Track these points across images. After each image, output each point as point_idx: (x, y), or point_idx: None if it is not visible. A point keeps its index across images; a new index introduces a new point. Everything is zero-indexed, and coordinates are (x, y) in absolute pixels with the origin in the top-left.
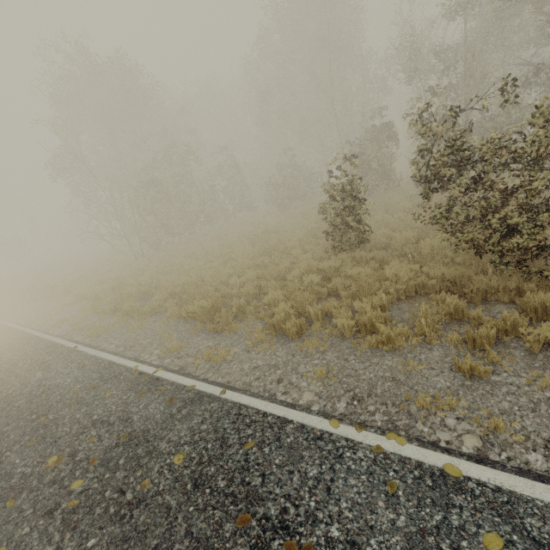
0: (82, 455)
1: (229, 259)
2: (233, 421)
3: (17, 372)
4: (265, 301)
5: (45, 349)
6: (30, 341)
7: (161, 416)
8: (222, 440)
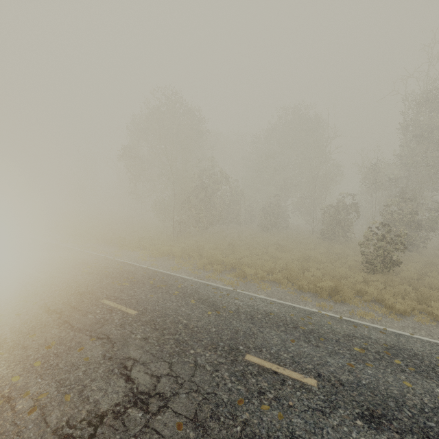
0: (372, 350)
1: (271, 256)
2: None
3: (212, 296)
4: (367, 290)
5: (205, 285)
6: (175, 277)
7: (390, 339)
8: None
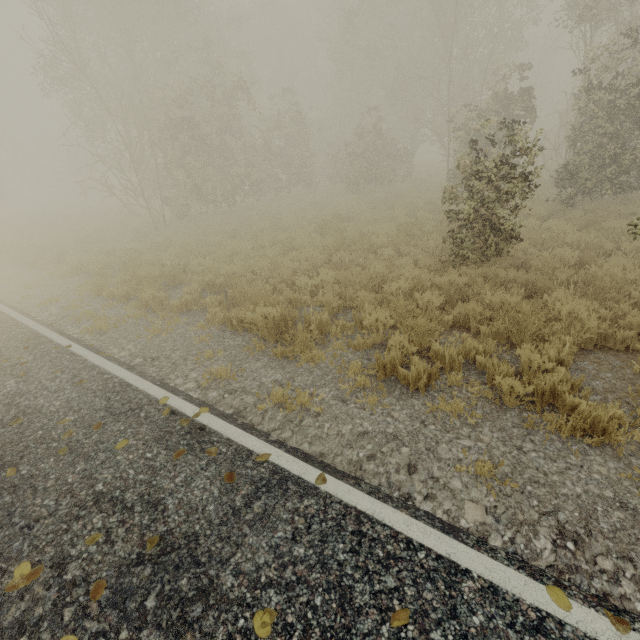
0: (75, 571)
1: (287, 247)
2: (352, 548)
3: None
4: (365, 323)
5: (22, 341)
6: (2, 324)
7: (215, 508)
8: (340, 591)
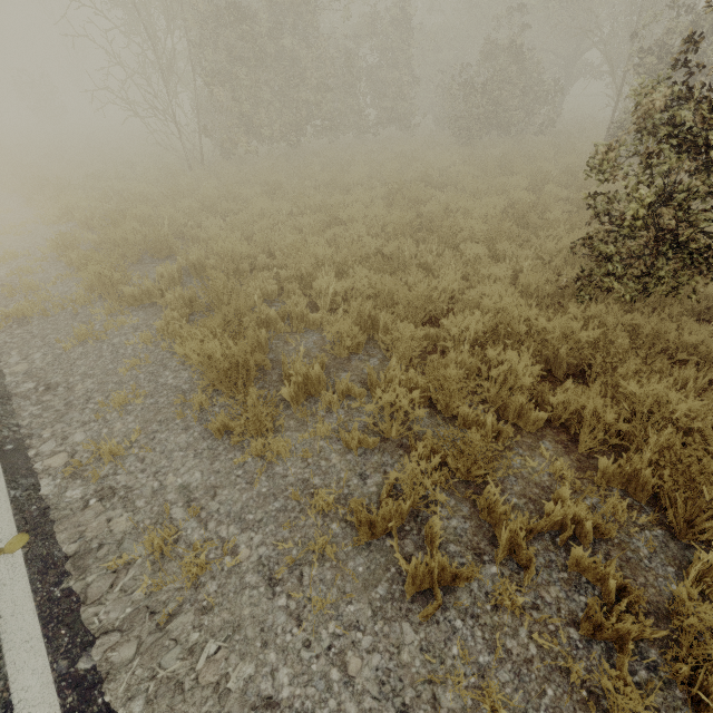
0: None
1: (335, 218)
2: None
3: None
4: (370, 406)
5: None
6: None
7: None
8: None
